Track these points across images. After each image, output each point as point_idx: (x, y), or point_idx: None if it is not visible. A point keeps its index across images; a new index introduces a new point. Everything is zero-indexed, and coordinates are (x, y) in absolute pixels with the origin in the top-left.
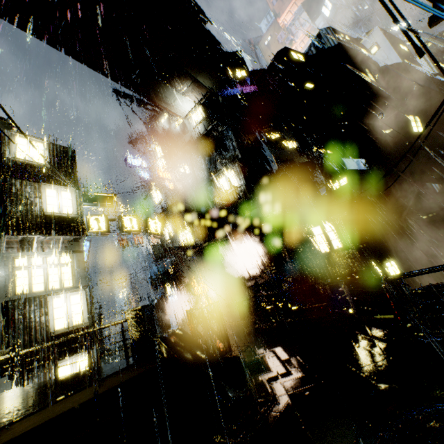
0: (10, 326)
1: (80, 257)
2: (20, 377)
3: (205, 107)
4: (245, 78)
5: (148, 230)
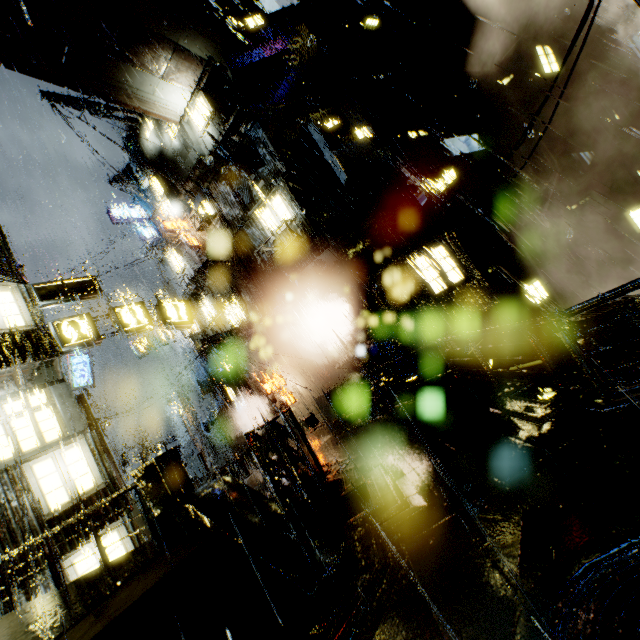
0: None
1: (61, 390)
2: (7, 598)
3: (208, 96)
4: (264, 27)
5: (165, 321)
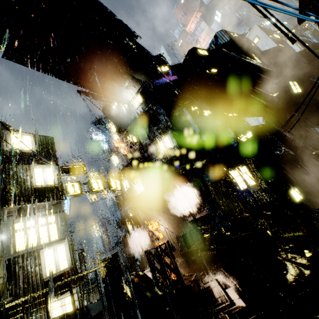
0: (12, 278)
1: (62, 216)
2: None
3: (142, 95)
4: (168, 71)
5: (110, 188)
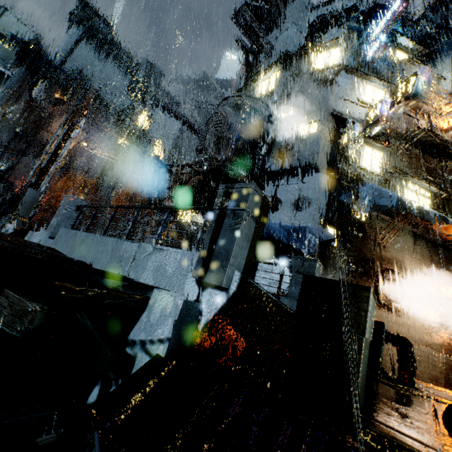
0: None
1: None
2: None
3: None
4: None
5: None
